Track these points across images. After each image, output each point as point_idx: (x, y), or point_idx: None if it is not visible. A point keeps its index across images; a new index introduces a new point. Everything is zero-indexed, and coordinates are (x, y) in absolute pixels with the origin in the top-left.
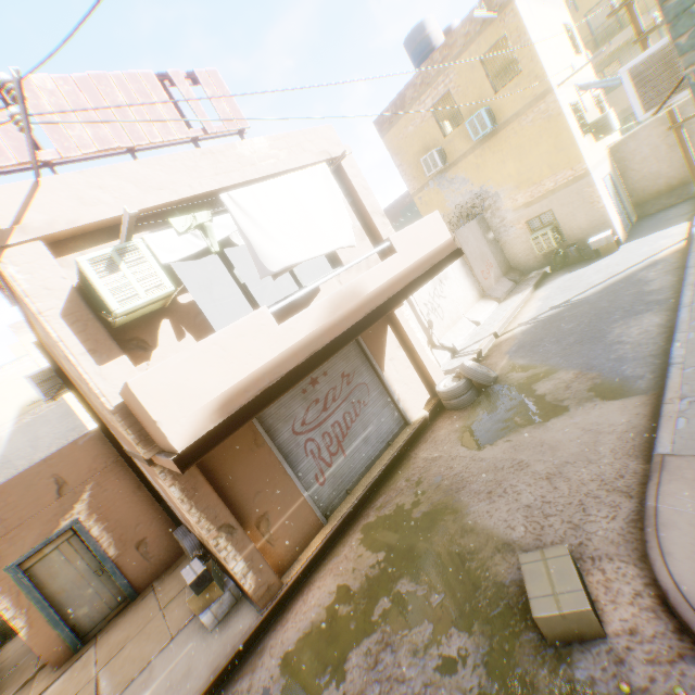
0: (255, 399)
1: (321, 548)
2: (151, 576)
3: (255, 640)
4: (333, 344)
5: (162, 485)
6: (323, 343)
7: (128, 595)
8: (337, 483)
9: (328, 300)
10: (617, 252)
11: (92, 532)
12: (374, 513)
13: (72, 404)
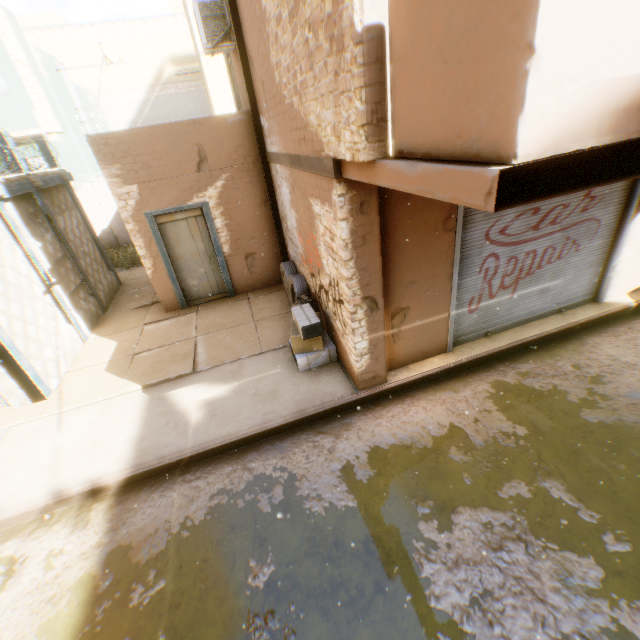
0: None
1: (438, 373)
2: (248, 287)
3: (343, 411)
4: None
5: (313, 213)
6: None
7: (227, 291)
8: (483, 319)
9: None
10: None
11: (215, 222)
12: (514, 375)
13: (210, 91)
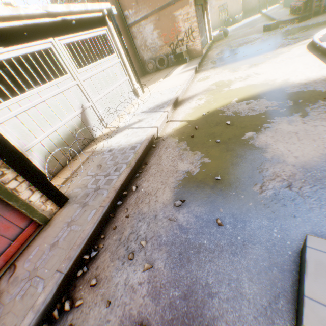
0: None
1: (206, 52)
2: None
3: (203, 59)
4: None
5: (175, 17)
6: None
7: None
8: (202, 44)
9: None
10: (242, 22)
11: None
12: (214, 49)
13: None
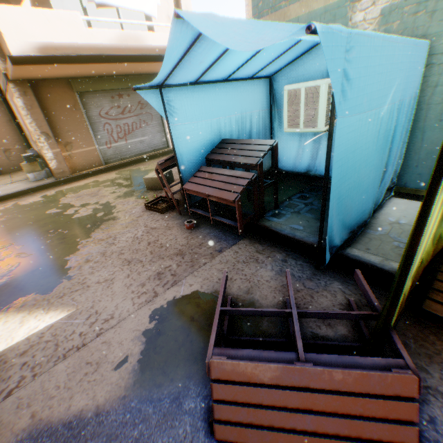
0: (62, 57)
1: (97, 171)
2: (12, 169)
3: (51, 187)
4: (116, 58)
5: (18, 106)
6: (110, 54)
7: None
8: (117, 152)
9: (121, 34)
10: None
11: None
12: (128, 168)
13: None
